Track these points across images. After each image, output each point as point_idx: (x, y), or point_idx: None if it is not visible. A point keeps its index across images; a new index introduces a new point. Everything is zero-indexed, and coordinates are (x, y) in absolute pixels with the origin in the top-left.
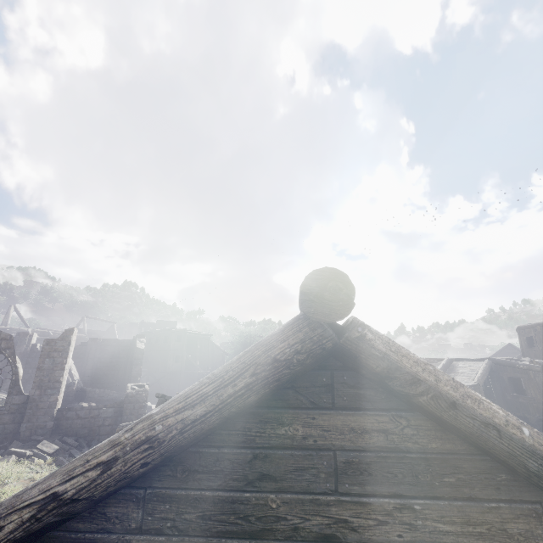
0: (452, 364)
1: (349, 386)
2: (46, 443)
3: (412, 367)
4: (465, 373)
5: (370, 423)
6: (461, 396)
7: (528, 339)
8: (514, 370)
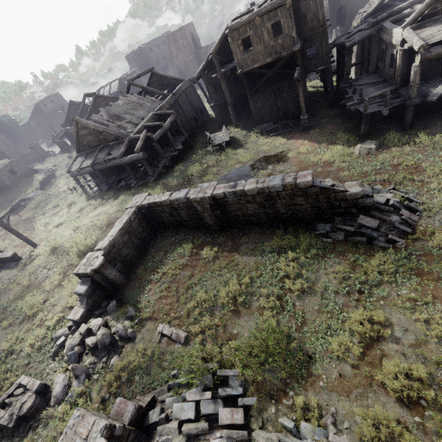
0: (112, 84)
1: (98, 98)
2: (34, 164)
3: (100, 95)
4: (115, 86)
5: (100, 99)
6: (103, 95)
7: (129, 61)
8: (124, 79)
